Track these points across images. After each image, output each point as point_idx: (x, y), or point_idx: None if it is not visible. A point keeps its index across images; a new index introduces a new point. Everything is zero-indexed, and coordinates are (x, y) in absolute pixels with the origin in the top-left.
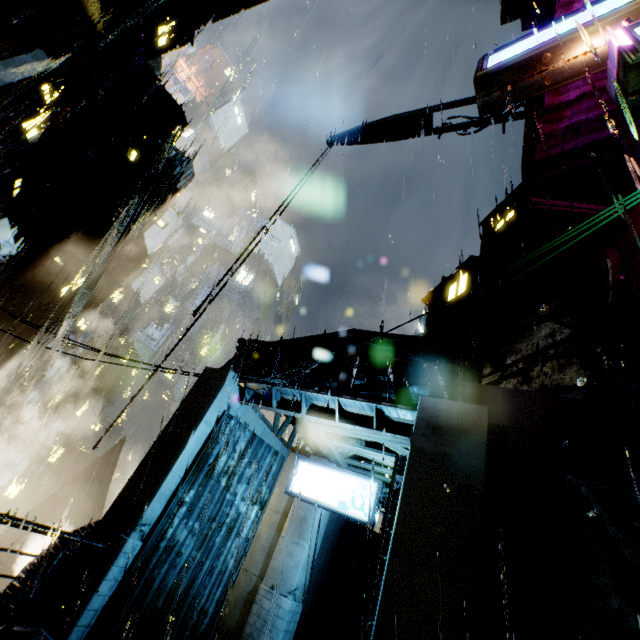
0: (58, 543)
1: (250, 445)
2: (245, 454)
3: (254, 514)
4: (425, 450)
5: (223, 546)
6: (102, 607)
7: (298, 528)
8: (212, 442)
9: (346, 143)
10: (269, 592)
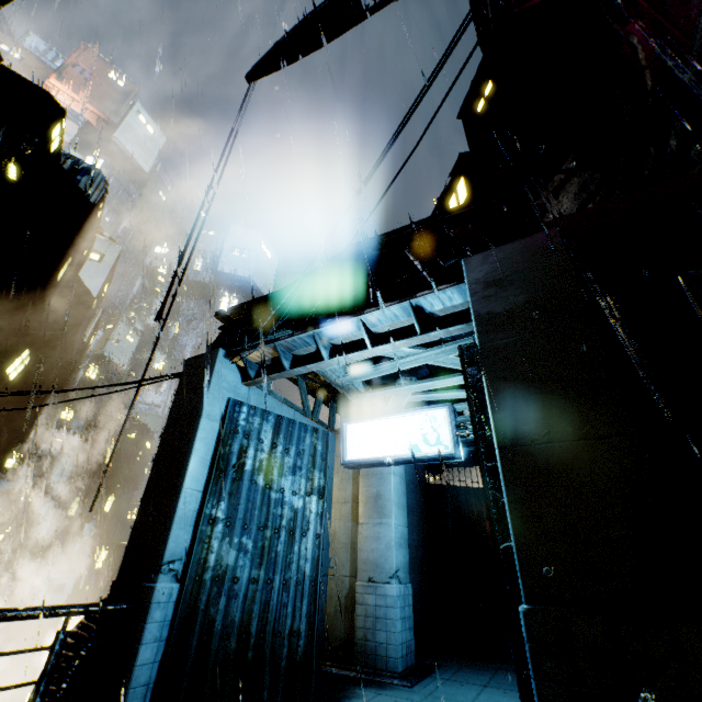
0: (75, 629)
1: (278, 430)
2: (276, 442)
3: (315, 506)
4: (495, 313)
5: (290, 553)
6: (154, 678)
7: (375, 508)
8: (226, 439)
9: (269, 71)
10: (368, 586)
